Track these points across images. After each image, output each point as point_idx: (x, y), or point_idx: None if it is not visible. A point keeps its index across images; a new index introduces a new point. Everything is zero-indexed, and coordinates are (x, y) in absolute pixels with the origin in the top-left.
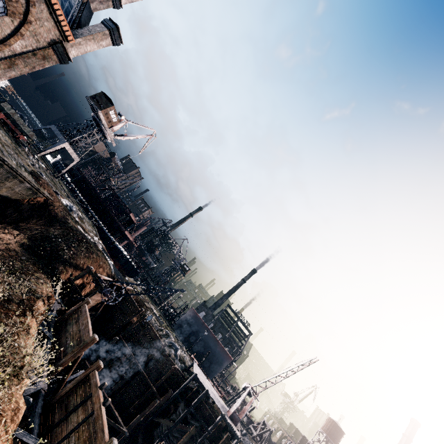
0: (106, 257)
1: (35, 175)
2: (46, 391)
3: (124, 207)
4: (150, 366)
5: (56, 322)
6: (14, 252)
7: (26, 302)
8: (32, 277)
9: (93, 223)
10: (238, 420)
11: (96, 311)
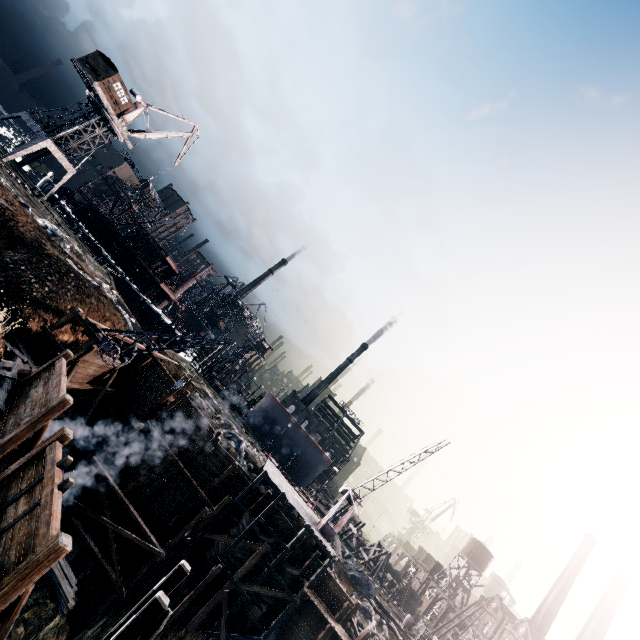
0: (121, 310)
1: None
2: None
3: (157, 249)
4: (198, 464)
5: (15, 387)
6: None
7: None
8: None
9: (110, 272)
10: (332, 534)
11: (103, 384)
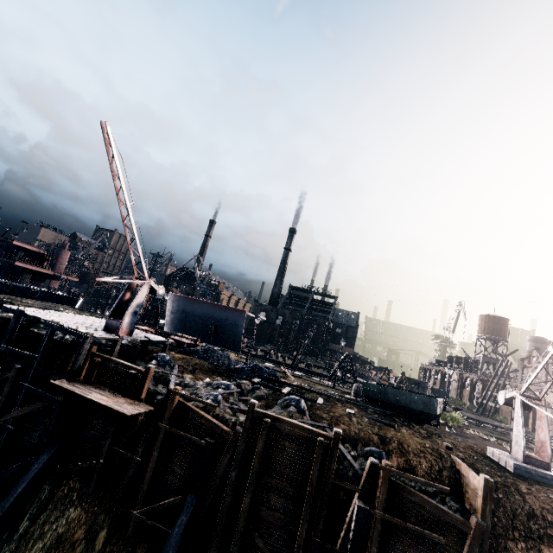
0: None
1: None
2: None
3: (7, 242)
4: None
5: None
6: None
7: None
8: None
9: None
10: (118, 326)
11: None
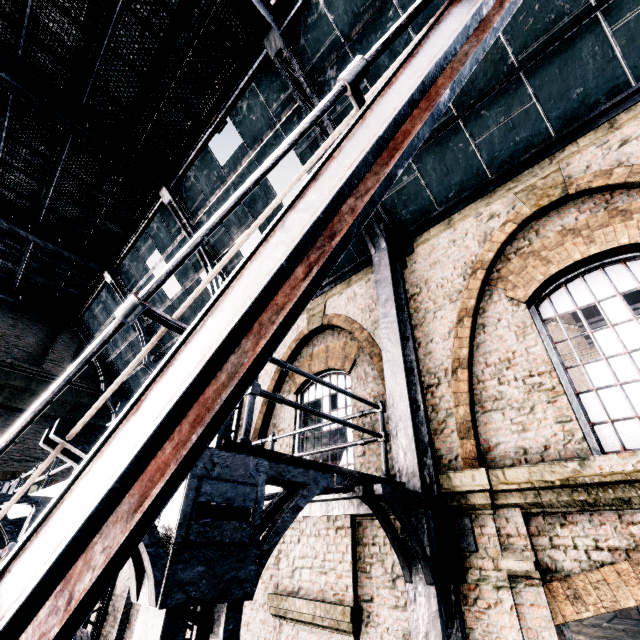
0: None
1: None
2: None
3: None
4: None
5: None
6: None
7: None
8: None
9: None
10: None
11: None
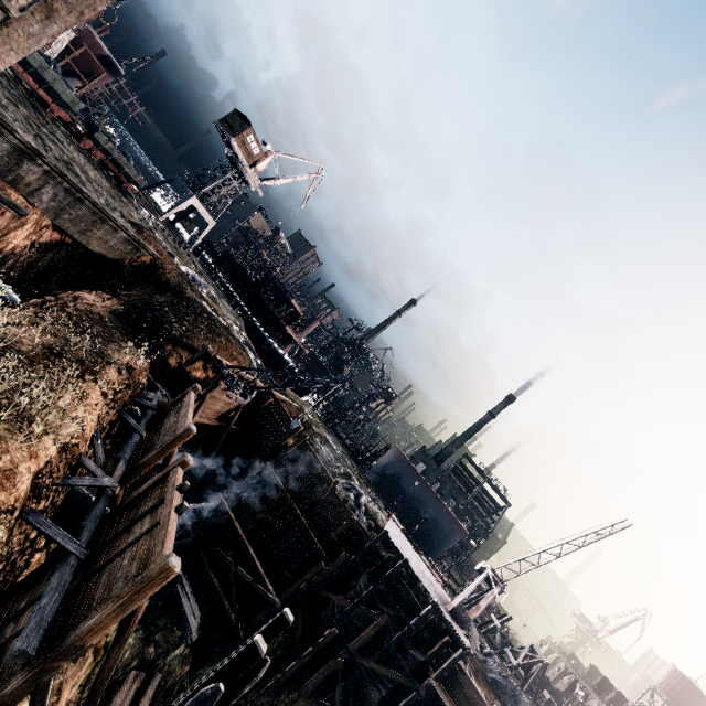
0: (248, 351)
1: (136, 225)
2: (116, 494)
3: (283, 292)
4: (315, 513)
5: (154, 416)
6: (97, 316)
7: (88, 363)
8: (112, 344)
9: (241, 316)
10: (466, 620)
11: (229, 421)
